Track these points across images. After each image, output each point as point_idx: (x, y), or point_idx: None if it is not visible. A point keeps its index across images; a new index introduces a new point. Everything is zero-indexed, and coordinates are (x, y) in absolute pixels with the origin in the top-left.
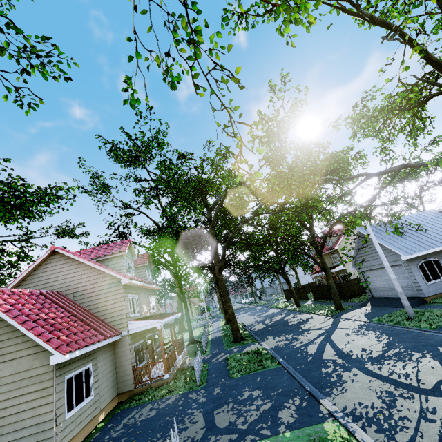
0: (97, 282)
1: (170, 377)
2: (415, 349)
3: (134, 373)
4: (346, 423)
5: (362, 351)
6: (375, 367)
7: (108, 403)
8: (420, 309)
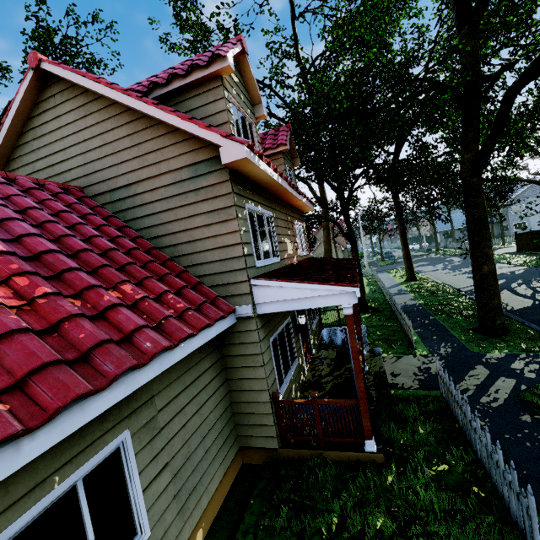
0: (156, 162)
1: (381, 447)
2: None
3: (276, 413)
4: None
5: None
6: None
7: (213, 491)
8: None
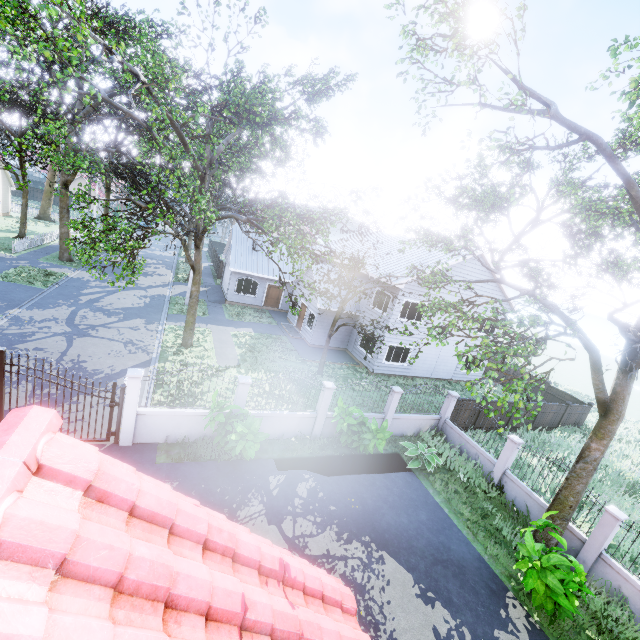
0: None
1: None
2: (130, 314)
3: None
4: (6, 318)
5: (108, 304)
6: (86, 311)
7: None
8: (209, 304)
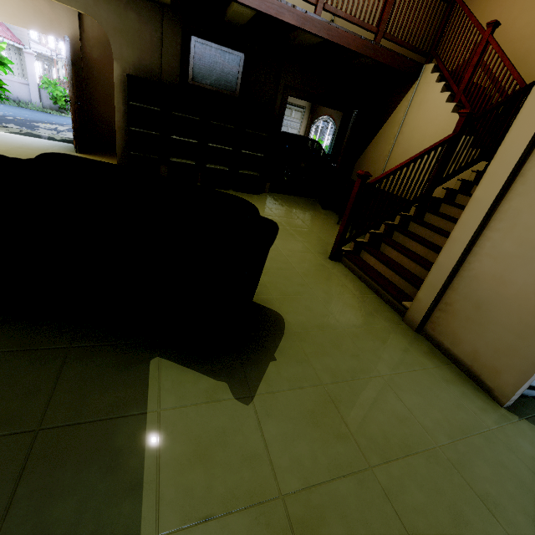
0: None
1: None
2: None
3: None
4: None
5: None
6: None
7: None
8: None
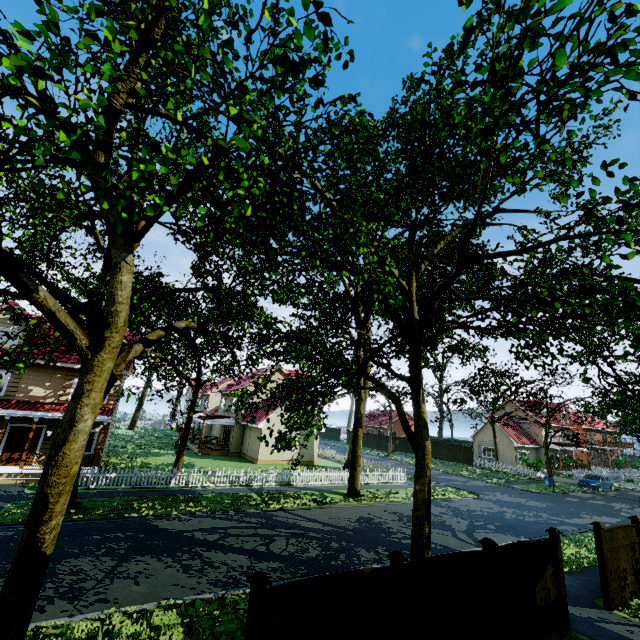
0: None
1: None
2: None
3: None
4: None
5: None
6: None
7: None
8: None
